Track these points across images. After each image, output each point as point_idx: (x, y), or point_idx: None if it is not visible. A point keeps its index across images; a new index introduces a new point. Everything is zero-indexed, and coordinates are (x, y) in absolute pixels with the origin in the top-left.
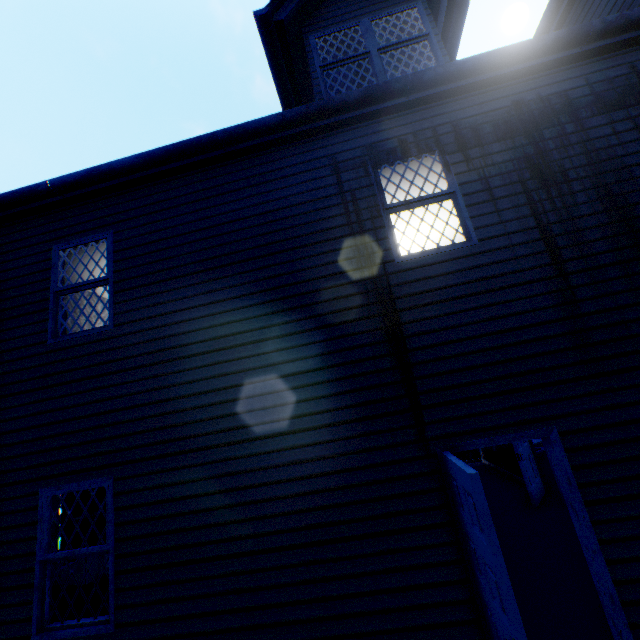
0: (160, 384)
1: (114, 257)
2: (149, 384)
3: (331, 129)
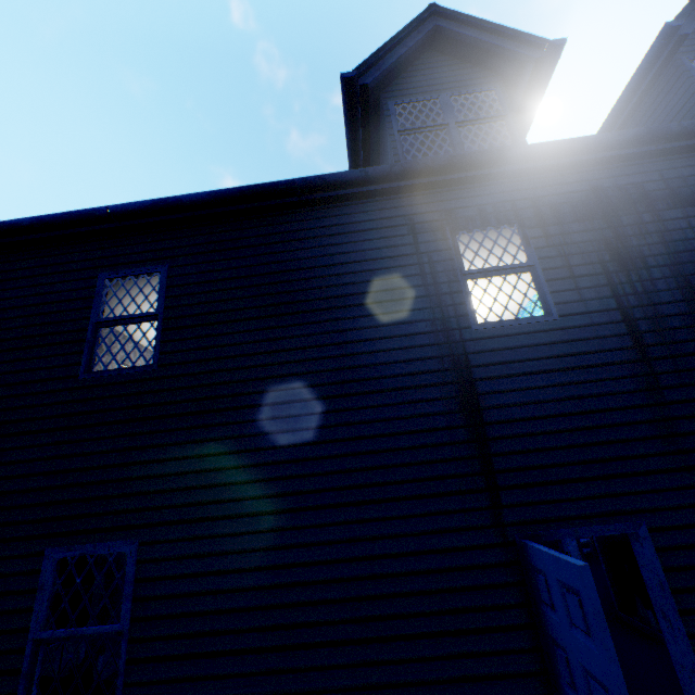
0: (205, 436)
1: (167, 292)
2: (192, 435)
3: (410, 190)
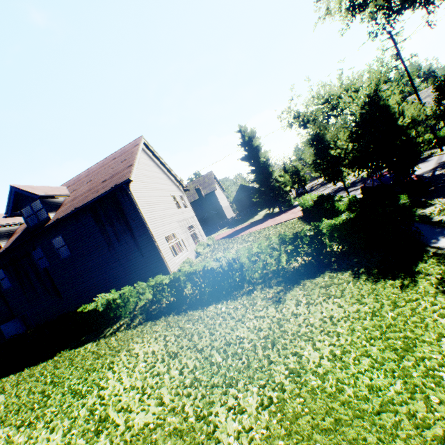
0: None
1: None
2: None
3: None
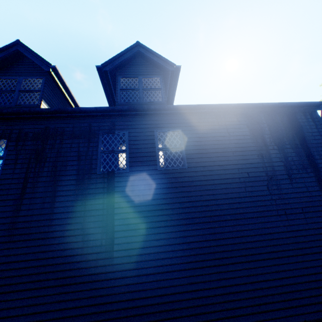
0: None
1: None
2: None
3: None
